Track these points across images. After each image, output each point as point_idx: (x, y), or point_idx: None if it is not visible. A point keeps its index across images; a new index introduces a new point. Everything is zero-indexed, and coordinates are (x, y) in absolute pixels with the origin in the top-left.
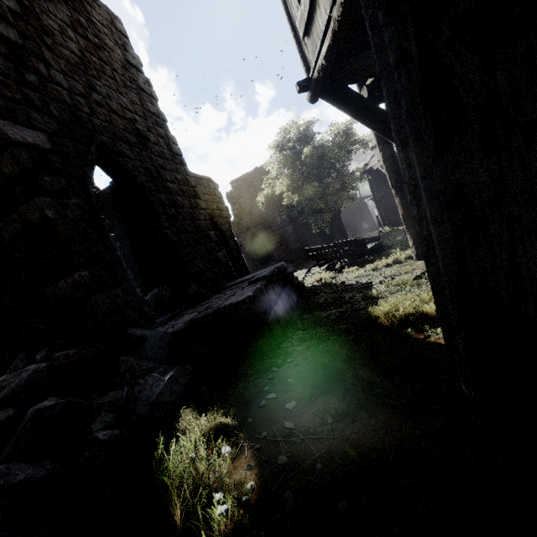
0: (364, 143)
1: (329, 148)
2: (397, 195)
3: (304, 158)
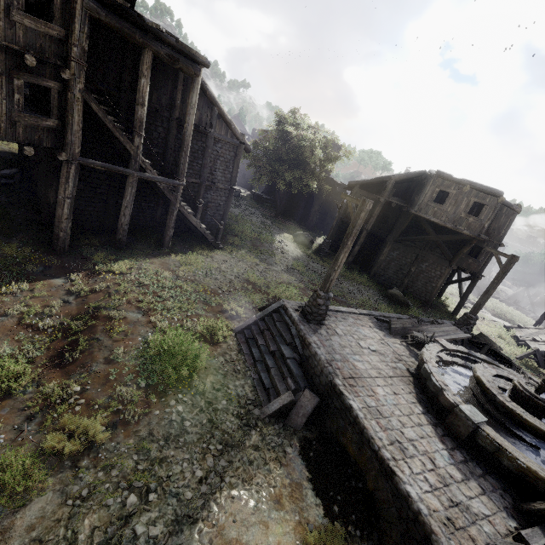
0: (309, 156)
1: (270, 138)
2: None
3: (259, 134)
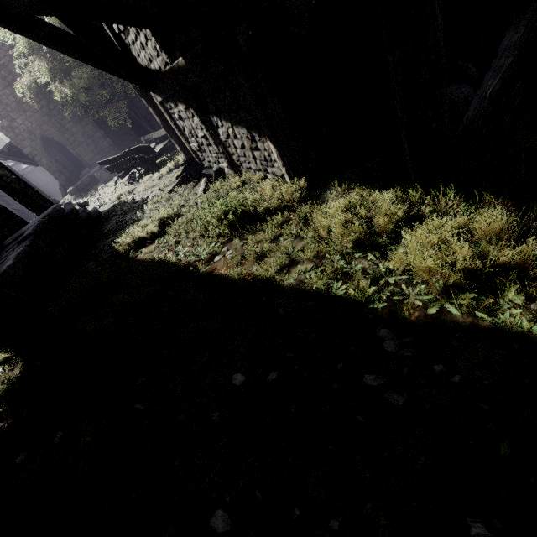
0: None
1: None
2: (148, 104)
3: None
